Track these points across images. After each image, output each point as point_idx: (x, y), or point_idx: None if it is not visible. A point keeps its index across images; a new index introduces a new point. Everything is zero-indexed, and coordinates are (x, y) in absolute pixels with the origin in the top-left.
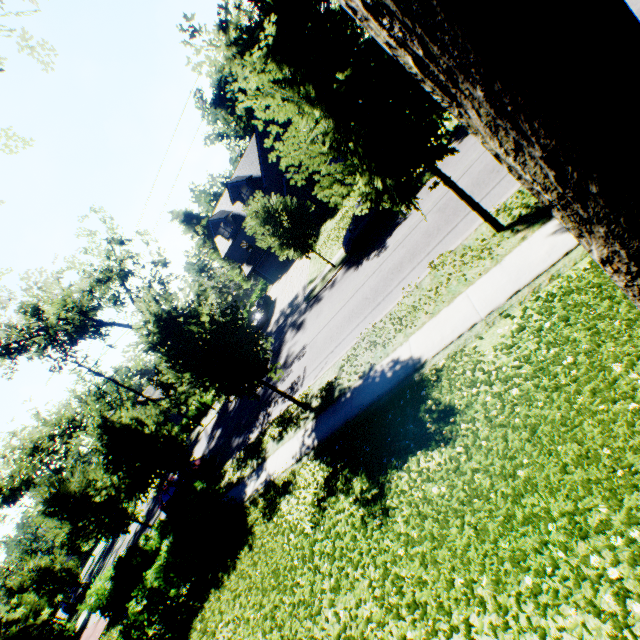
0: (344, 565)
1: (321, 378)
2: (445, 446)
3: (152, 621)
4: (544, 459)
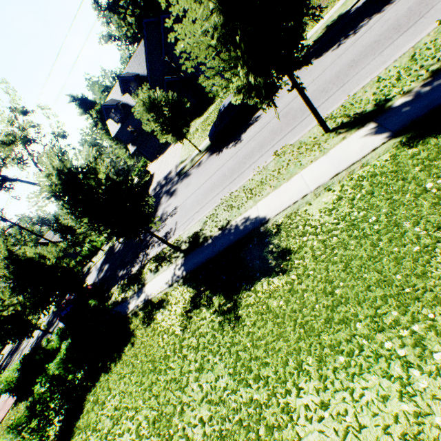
0: (206, 354)
1: (189, 229)
2: (283, 275)
3: (54, 398)
4: (354, 282)
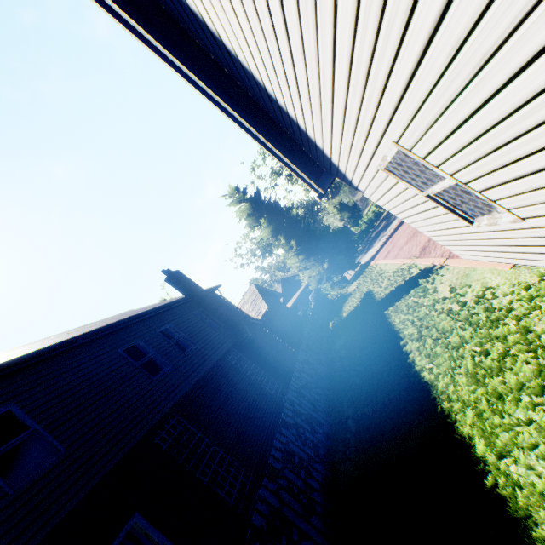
0: None
1: None
2: None
3: None
4: None
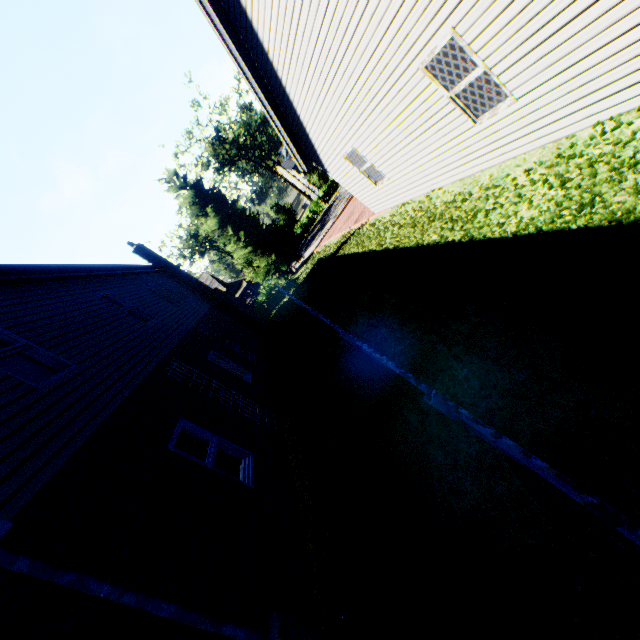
0: None
1: None
2: None
3: None
4: None
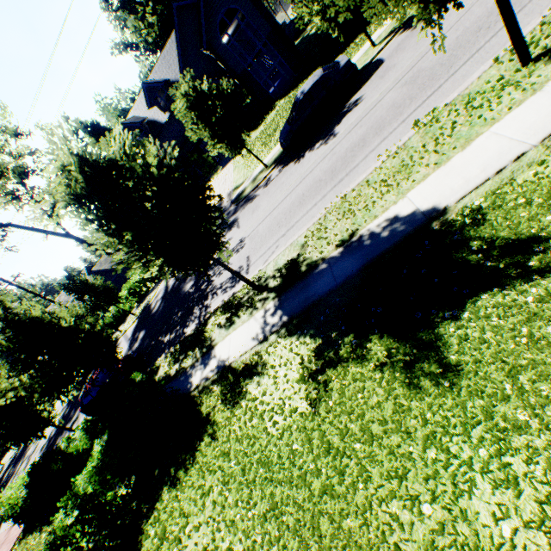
0: (398, 443)
1: (276, 260)
2: (542, 279)
3: (87, 533)
4: None
